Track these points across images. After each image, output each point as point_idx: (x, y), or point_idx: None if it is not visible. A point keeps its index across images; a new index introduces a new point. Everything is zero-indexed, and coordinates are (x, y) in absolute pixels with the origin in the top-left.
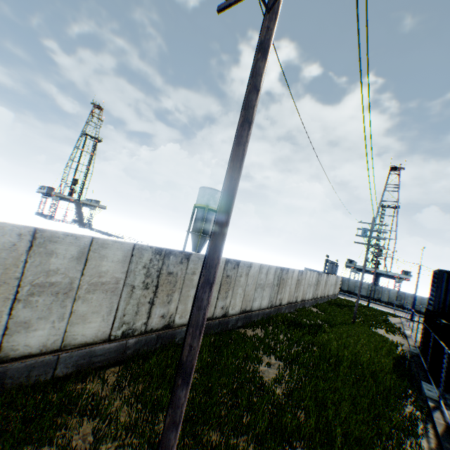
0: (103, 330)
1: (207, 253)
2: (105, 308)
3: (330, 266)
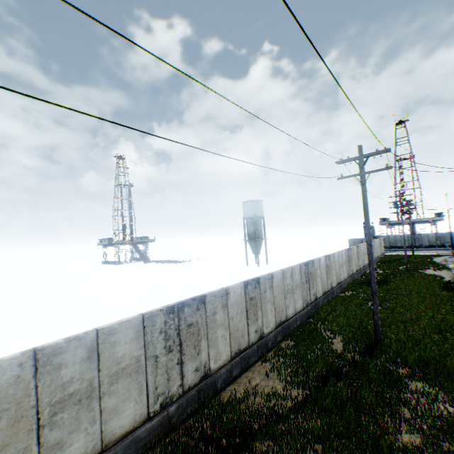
0: (301, 305)
1: (369, 261)
2: (300, 295)
3: None
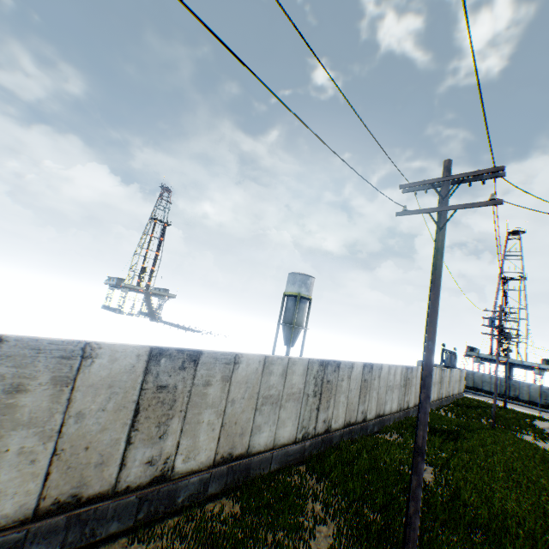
0: (292, 433)
1: (422, 378)
2: (294, 414)
3: (448, 356)
